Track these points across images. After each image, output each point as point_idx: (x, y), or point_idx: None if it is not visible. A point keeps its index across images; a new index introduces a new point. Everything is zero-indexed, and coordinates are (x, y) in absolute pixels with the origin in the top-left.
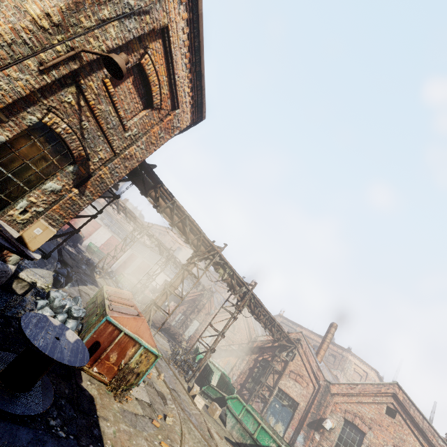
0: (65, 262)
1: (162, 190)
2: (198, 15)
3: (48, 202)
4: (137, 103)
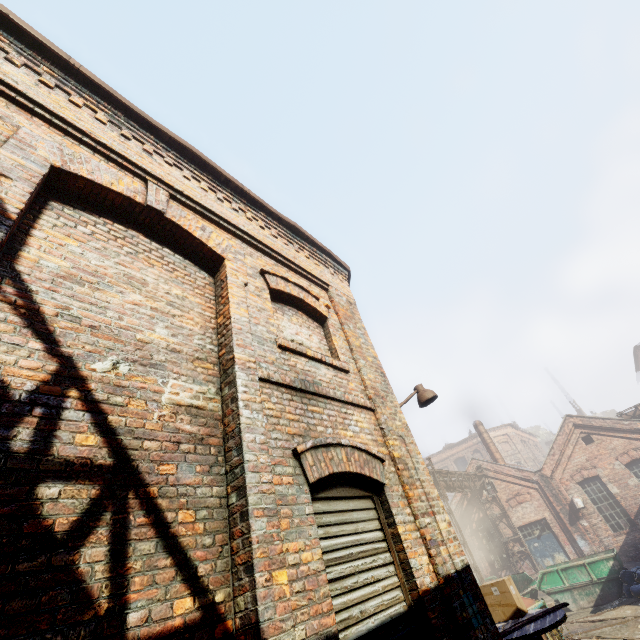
0: None
1: None
2: None
3: None
4: None
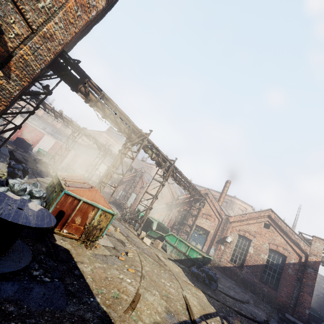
0: (18, 161)
1: (90, 84)
2: None
3: None
4: None
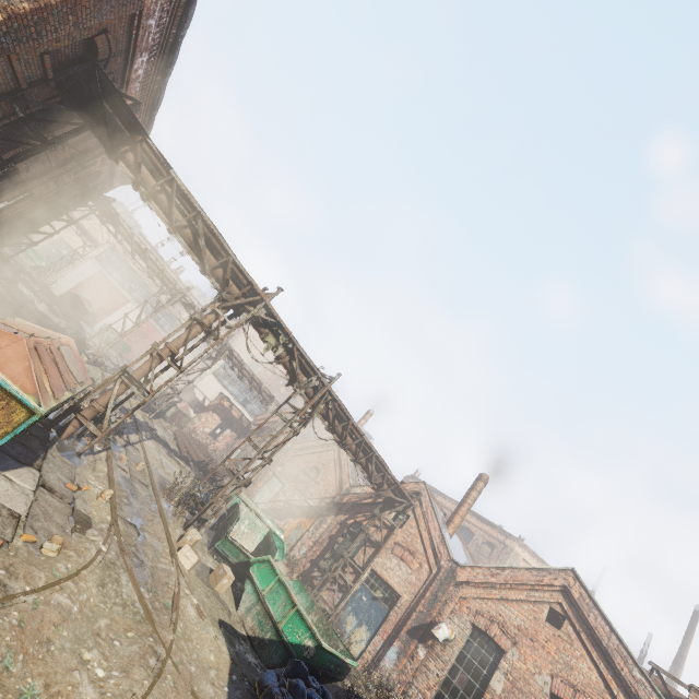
0: None
1: (147, 150)
2: None
3: None
4: None
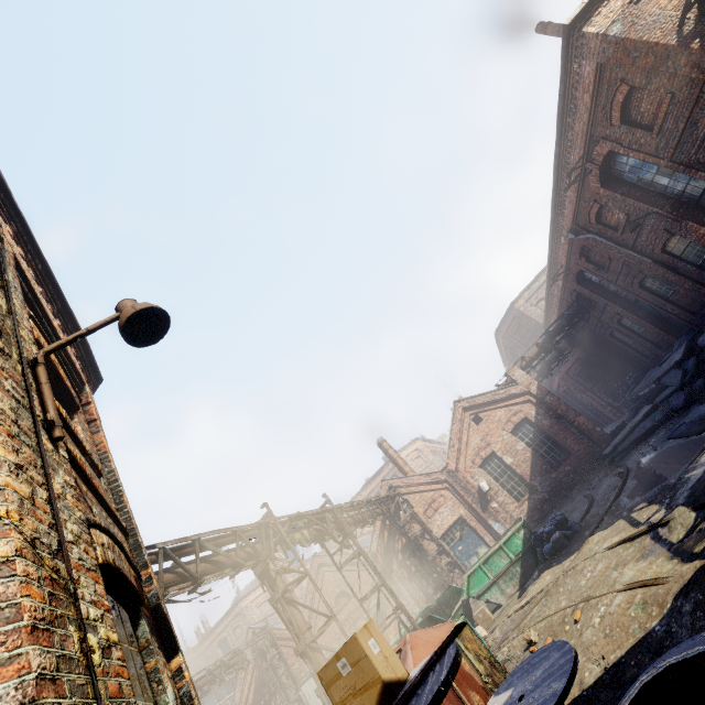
0: None
1: None
2: (18, 221)
3: None
4: None
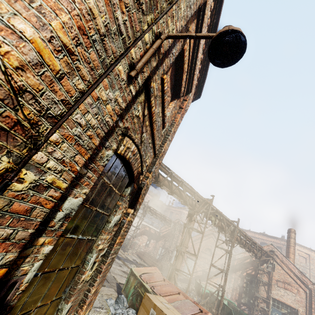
0: None
1: (160, 167)
2: None
3: (110, 237)
4: (168, 96)
